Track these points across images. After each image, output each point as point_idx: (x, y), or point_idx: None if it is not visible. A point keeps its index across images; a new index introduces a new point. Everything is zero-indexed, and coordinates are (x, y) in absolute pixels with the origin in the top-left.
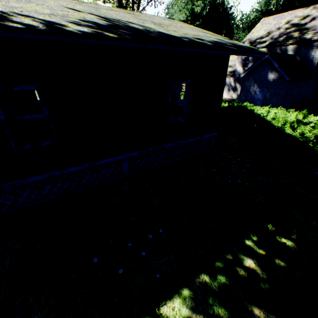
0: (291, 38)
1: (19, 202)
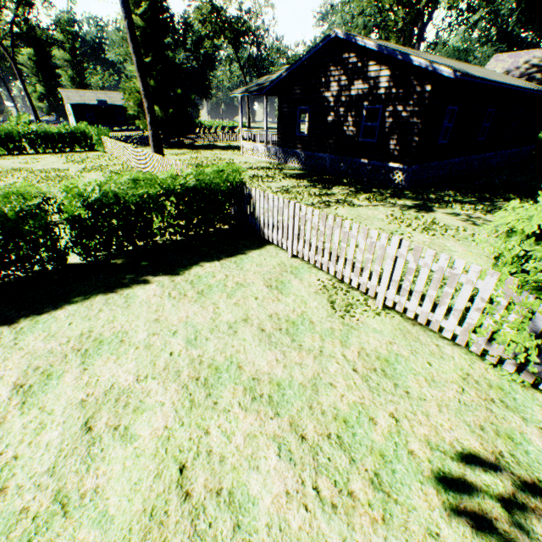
0: (534, 79)
1: (491, 164)
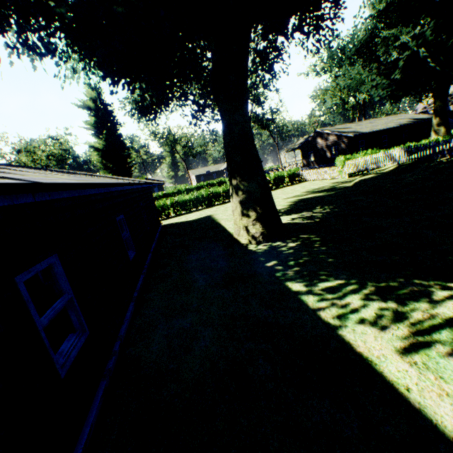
0: (449, 102)
1: None
